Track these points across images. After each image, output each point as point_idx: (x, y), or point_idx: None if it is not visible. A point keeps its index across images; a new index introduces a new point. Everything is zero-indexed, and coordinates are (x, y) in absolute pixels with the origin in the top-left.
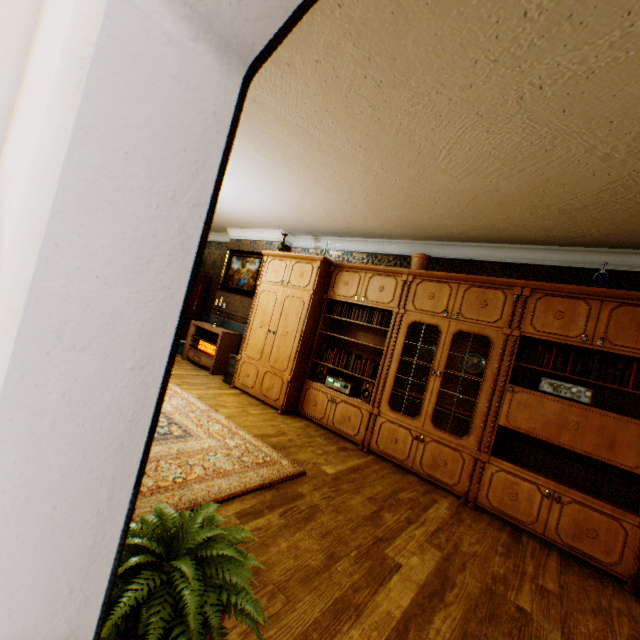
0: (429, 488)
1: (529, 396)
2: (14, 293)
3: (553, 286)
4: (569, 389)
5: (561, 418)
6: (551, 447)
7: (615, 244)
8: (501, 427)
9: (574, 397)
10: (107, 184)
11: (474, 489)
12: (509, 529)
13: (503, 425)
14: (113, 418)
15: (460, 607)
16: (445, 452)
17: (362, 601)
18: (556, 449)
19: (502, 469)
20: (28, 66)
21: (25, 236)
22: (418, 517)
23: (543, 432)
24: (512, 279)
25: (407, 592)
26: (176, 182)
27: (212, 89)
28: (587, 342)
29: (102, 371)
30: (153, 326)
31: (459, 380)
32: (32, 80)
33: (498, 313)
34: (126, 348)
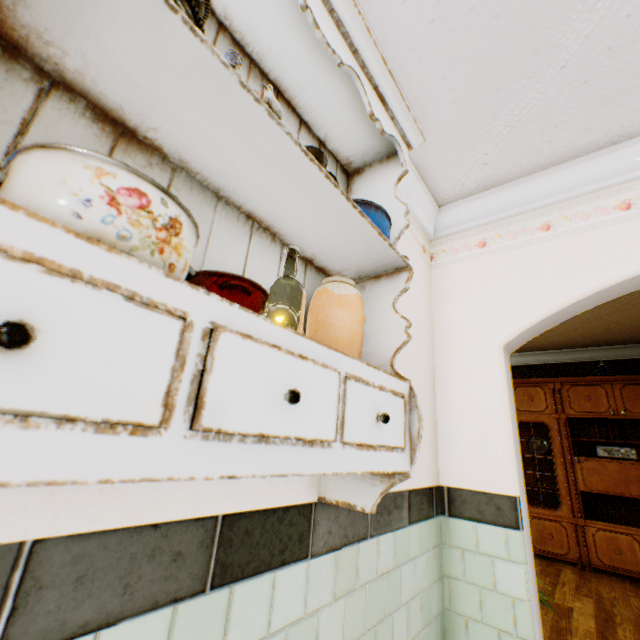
0: (547, 561)
1: (592, 462)
2: (510, 432)
3: (574, 379)
4: (618, 450)
5: (623, 474)
6: (626, 502)
7: (600, 344)
8: (580, 494)
9: (624, 456)
10: (509, 399)
11: (584, 552)
12: (627, 581)
13: (583, 490)
14: (520, 468)
15: (628, 624)
16: (547, 525)
17: (565, 625)
18: (630, 502)
19: (598, 528)
20: (438, 362)
21: (508, 417)
22: (557, 580)
23: (615, 488)
24: (544, 378)
25: (588, 619)
26: (511, 393)
27: (508, 364)
28: (614, 414)
29: (517, 452)
30: (517, 437)
31: (531, 461)
32: (458, 370)
33: (543, 403)
34: (517, 445)
